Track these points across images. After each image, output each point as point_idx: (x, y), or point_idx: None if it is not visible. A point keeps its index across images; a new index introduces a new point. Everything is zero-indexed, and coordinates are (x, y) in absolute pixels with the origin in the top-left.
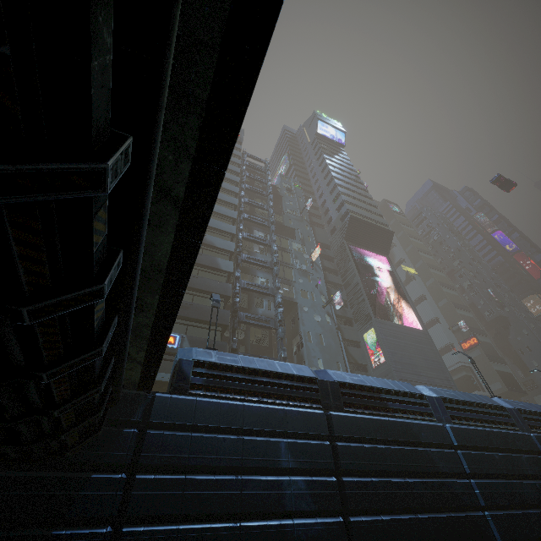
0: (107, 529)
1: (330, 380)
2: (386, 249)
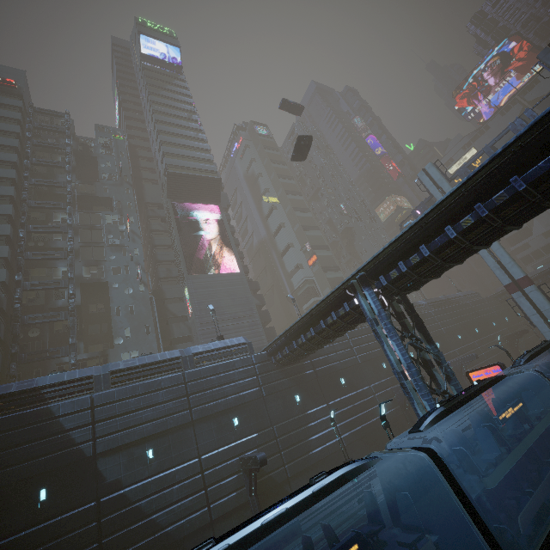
0: None
1: None
2: (217, 197)
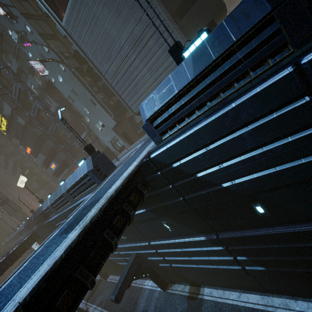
0: None
1: (39, 215)
2: None
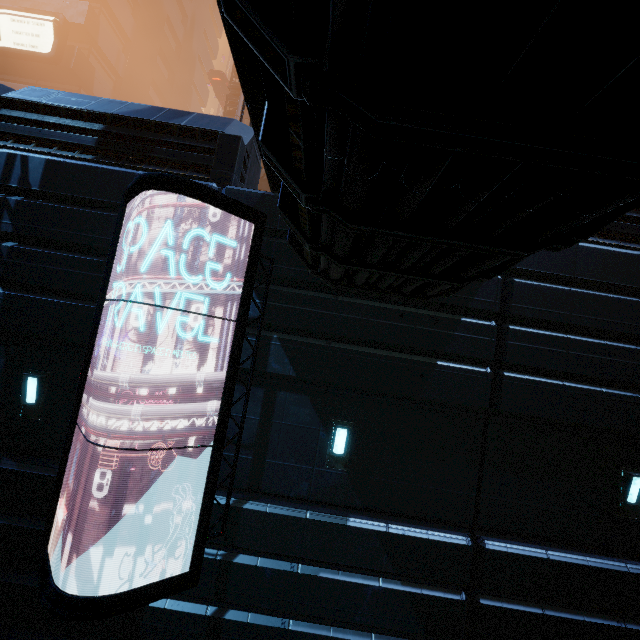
0: (488, 370)
1: None
2: None
